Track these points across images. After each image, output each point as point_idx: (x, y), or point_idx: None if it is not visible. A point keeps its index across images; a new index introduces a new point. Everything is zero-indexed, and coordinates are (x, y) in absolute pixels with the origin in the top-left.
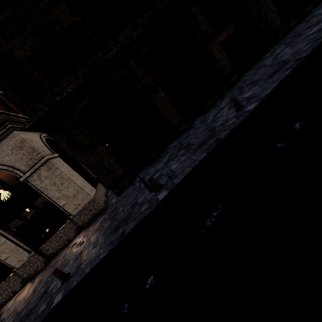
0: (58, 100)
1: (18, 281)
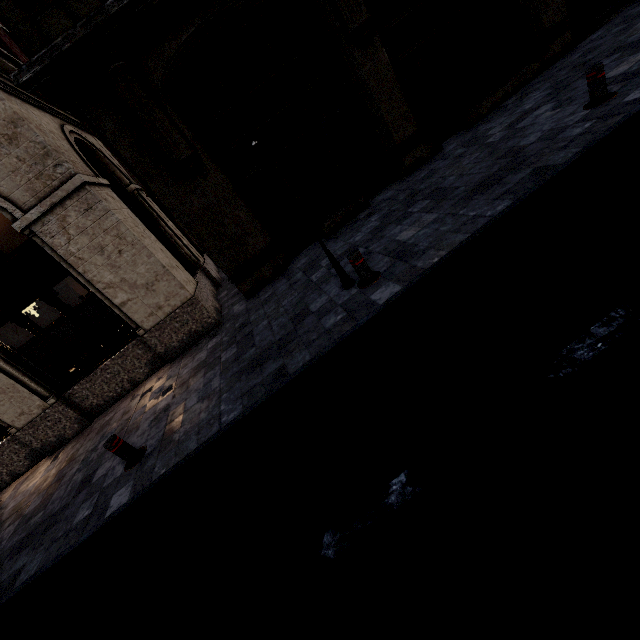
0: (113, 10)
1: (22, 454)
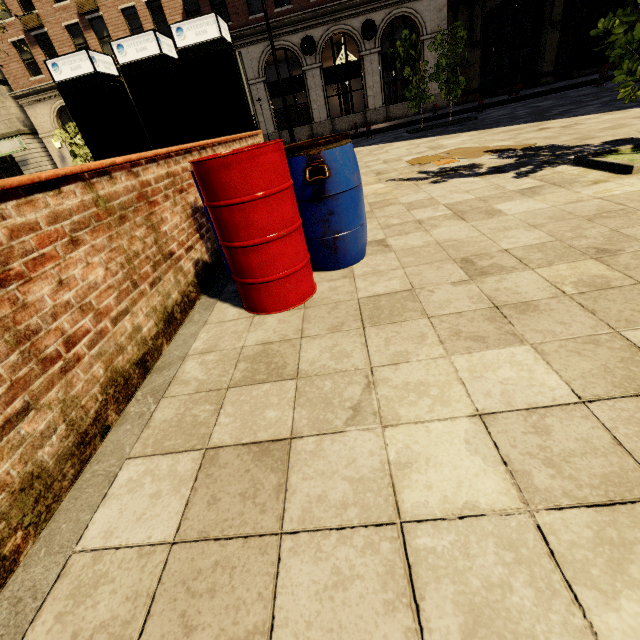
0: None
1: (360, 122)
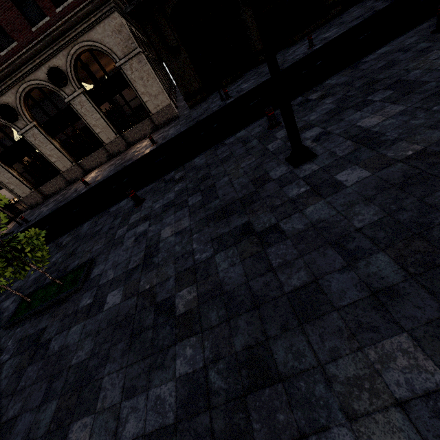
0: None
1: (105, 155)
